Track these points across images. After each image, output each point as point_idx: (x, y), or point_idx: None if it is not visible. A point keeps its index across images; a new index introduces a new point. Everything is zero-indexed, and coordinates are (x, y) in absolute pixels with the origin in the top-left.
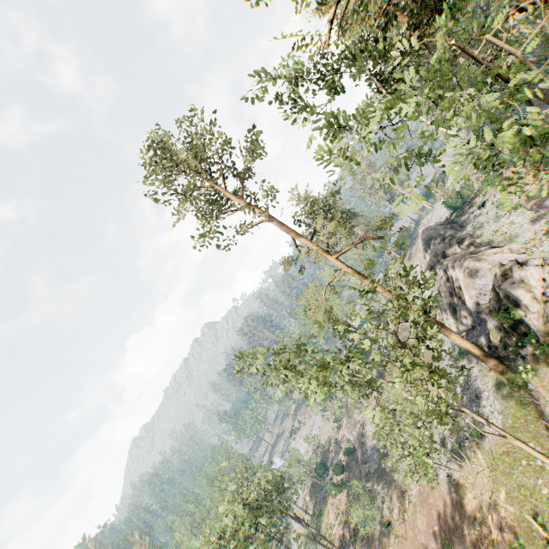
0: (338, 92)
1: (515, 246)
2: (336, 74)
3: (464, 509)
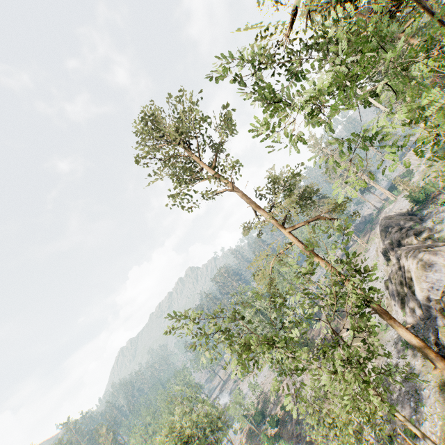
0: (299, 78)
1: None
2: (300, 61)
3: None
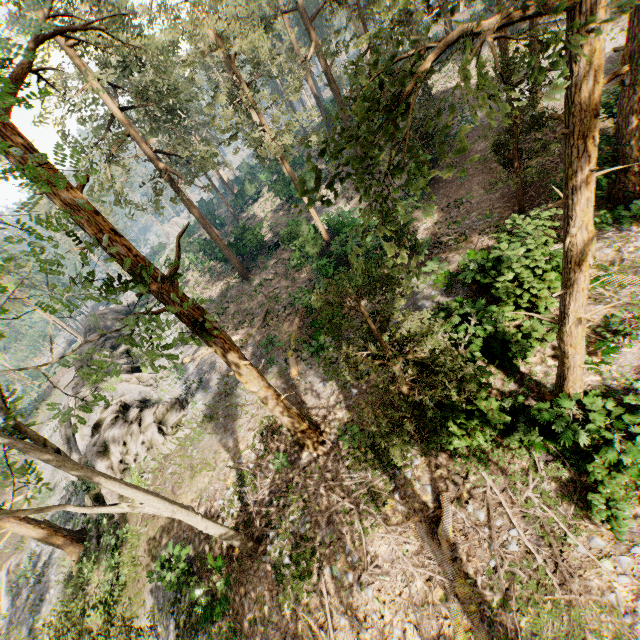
0: None
1: (147, 375)
2: None
3: None
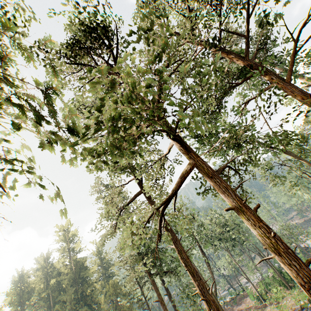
0: None
1: None
2: None
3: None
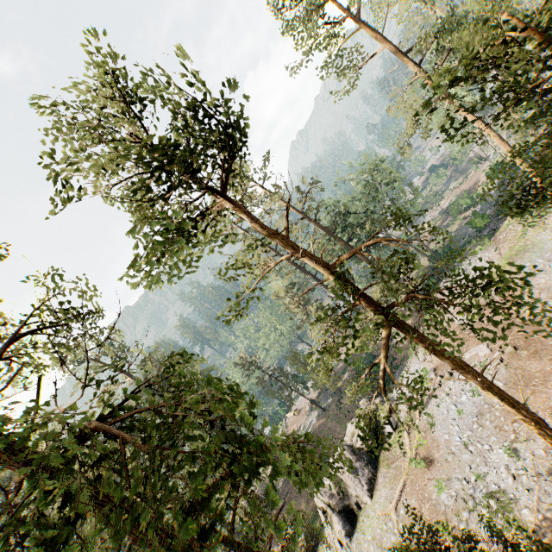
0: None
1: None
2: None
3: (479, 178)
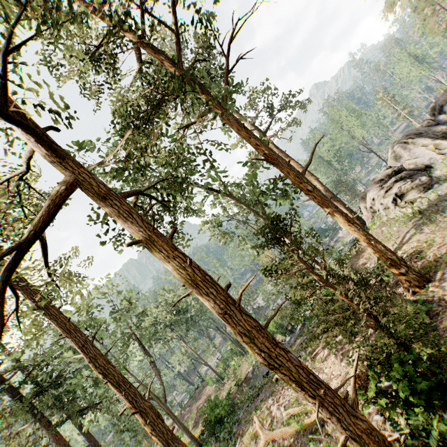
0: None
1: (445, 143)
2: None
3: None
